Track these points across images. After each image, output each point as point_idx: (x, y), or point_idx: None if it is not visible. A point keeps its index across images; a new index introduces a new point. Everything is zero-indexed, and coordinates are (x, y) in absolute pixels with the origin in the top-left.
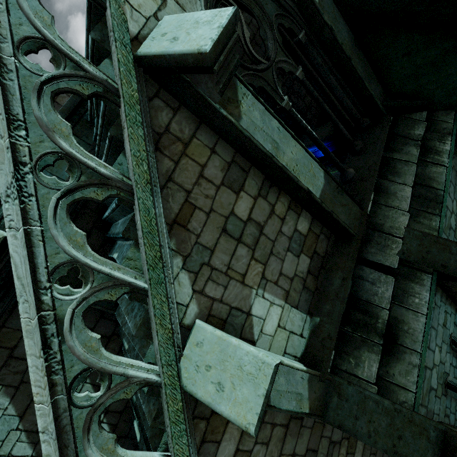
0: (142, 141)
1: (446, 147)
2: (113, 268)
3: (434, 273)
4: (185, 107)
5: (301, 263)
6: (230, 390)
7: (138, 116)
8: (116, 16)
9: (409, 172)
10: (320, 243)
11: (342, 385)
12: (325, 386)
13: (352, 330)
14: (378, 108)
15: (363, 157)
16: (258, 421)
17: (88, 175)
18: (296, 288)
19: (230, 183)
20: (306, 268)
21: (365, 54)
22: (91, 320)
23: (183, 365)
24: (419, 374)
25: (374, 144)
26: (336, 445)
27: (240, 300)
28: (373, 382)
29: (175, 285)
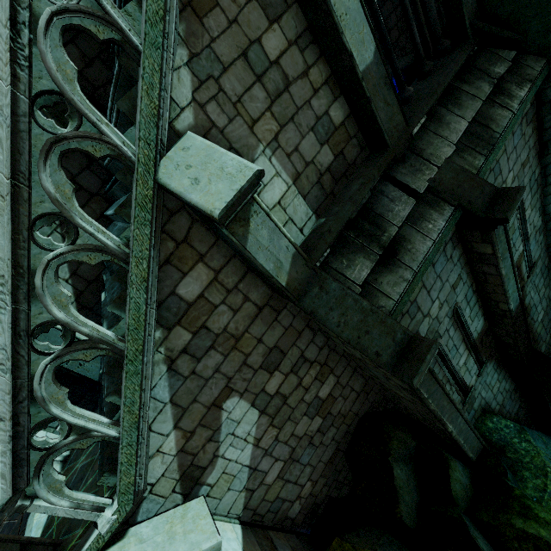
0: None
1: (522, 93)
2: (106, 1)
3: (458, 210)
4: None
5: (323, 155)
6: (206, 185)
7: None
8: None
9: (472, 107)
10: (350, 147)
11: (327, 280)
12: (310, 276)
13: (355, 236)
14: (464, 25)
15: (429, 80)
16: (224, 208)
17: None
18: (310, 177)
19: (265, 3)
20: (327, 164)
21: None
22: (74, 165)
23: (163, 163)
24: (407, 291)
25: (446, 67)
26: (307, 362)
27: (244, 147)
28: (359, 284)
29: (173, 78)
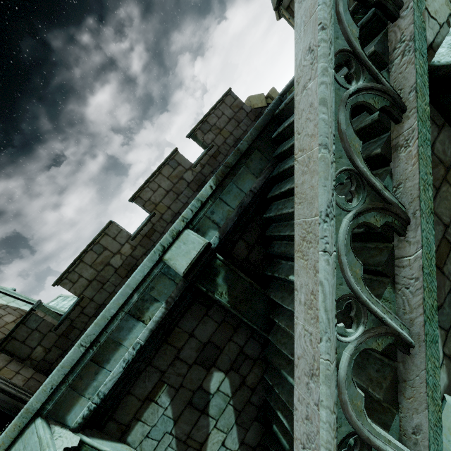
0: (429, 162)
1: None
2: (382, 311)
3: None
4: (449, 124)
5: None
6: None
7: (427, 133)
8: (417, 24)
9: None
10: None
11: None
12: None
13: None
14: None
15: None
16: None
17: (371, 197)
18: None
19: None
20: None
21: None
22: (242, 338)
23: None
24: None
25: None
26: None
27: None
28: None
29: None
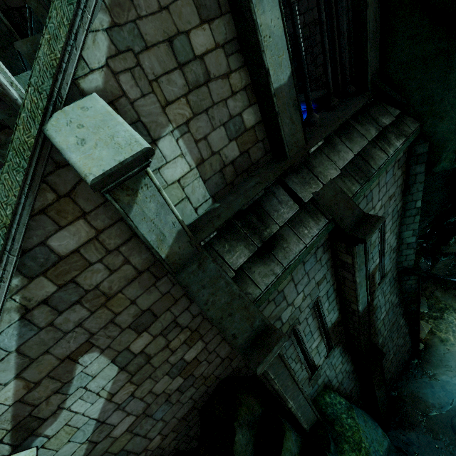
0: None
1: (397, 143)
2: None
3: (332, 223)
4: None
5: (230, 149)
6: (90, 148)
7: None
8: None
9: (360, 143)
10: (256, 148)
11: (207, 260)
12: (192, 253)
13: (241, 226)
14: (366, 79)
15: (332, 113)
16: (100, 175)
17: None
18: (213, 165)
19: (200, 3)
20: (232, 158)
21: (381, 18)
22: None
23: (56, 115)
24: (274, 283)
25: (347, 106)
26: (178, 327)
27: (152, 122)
28: (234, 269)
29: (88, 38)
